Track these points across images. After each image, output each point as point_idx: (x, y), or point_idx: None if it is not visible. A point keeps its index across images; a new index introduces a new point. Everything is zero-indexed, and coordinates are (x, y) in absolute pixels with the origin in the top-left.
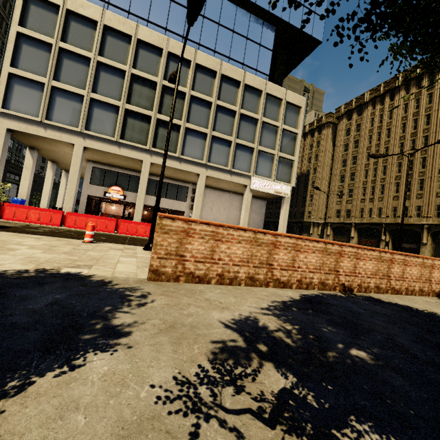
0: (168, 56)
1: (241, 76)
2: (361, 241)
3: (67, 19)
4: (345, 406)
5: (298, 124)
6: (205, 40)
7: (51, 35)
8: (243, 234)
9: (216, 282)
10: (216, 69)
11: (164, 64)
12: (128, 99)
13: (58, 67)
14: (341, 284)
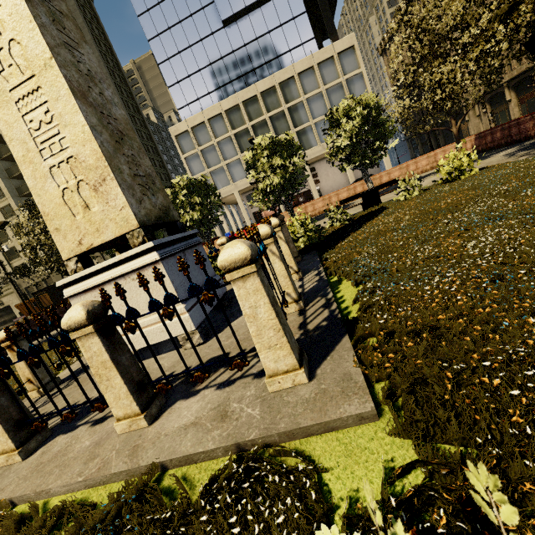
0: (243, 105)
1: (292, 71)
2: (521, 99)
3: (193, 133)
4: None
5: (358, 62)
6: (255, 63)
7: (194, 147)
8: (296, 210)
9: None
10: (273, 83)
11: (244, 112)
12: (240, 150)
13: (205, 161)
14: (335, 206)
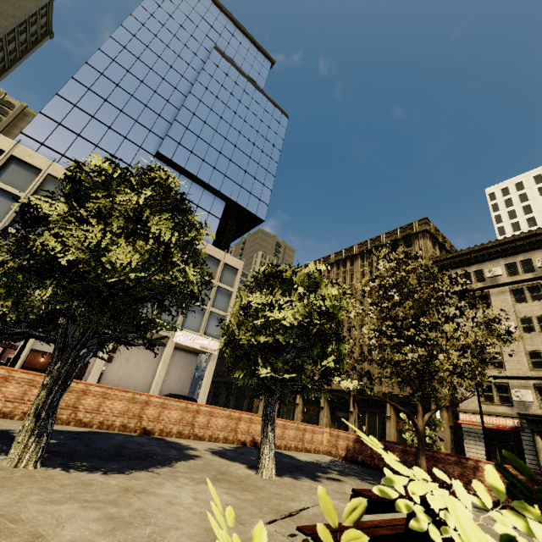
0: None
1: None
2: None
3: (9, 162)
4: (0, 442)
5: (235, 283)
6: None
7: None
8: None
9: (19, 418)
10: None
11: None
12: None
13: None
14: (143, 427)
